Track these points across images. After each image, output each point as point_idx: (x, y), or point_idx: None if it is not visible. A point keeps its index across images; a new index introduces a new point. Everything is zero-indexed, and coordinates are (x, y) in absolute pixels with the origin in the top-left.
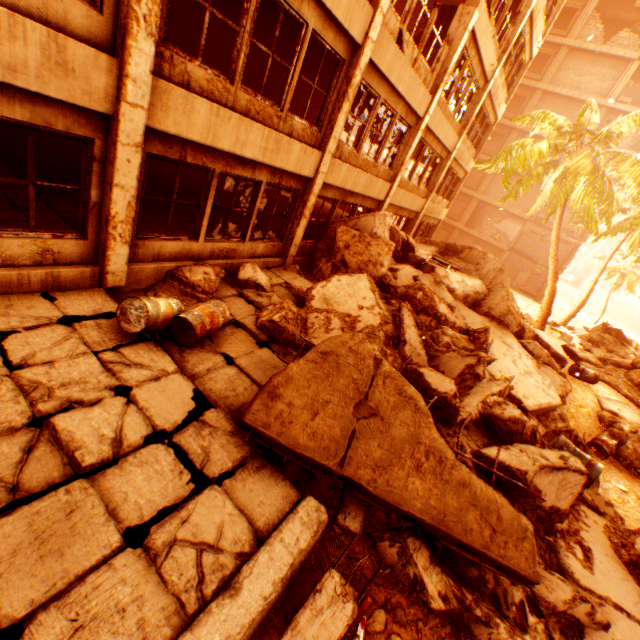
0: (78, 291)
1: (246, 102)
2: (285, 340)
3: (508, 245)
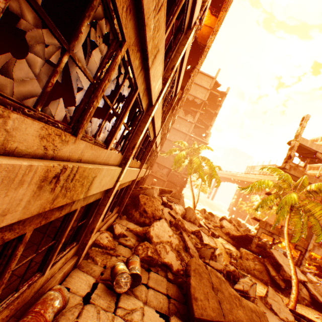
0: (70, 276)
1: (133, 163)
2: (154, 263)
3: (166, 179)
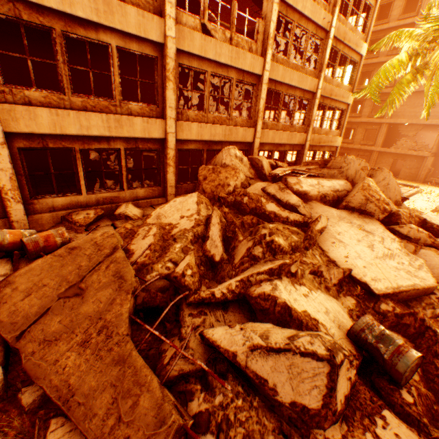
0: None
1: (81, 103)
2: None
3: (429, 151)
